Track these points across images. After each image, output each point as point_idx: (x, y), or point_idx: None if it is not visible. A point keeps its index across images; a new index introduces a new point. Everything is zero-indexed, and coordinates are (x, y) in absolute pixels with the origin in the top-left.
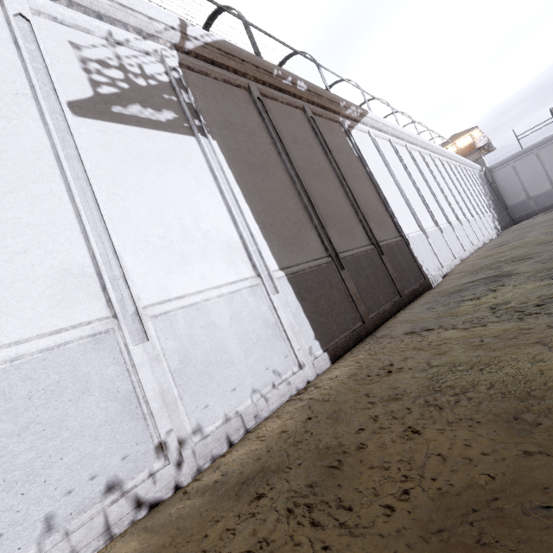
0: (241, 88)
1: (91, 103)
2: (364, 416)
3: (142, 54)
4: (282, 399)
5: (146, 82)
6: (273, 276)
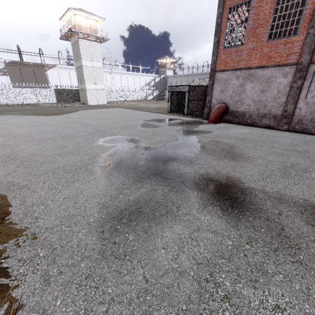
0: (16, 66)
1: None
2: None
3: None
4: None
5: None
6: None
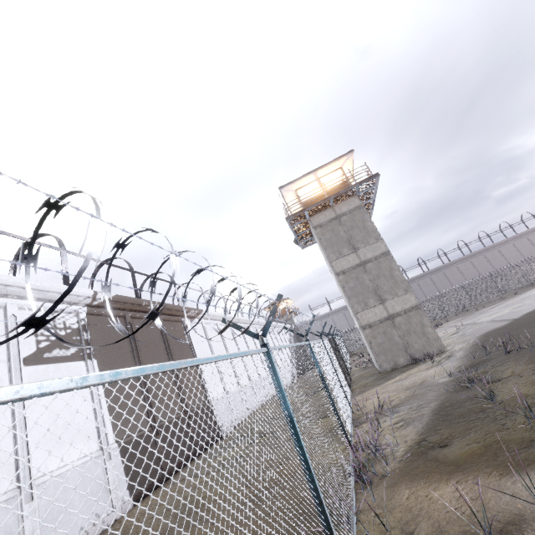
0: (120, 317)
1: (34, 355)
2: (136, 528)
3: (67, 314)
4: (97, 533)
5: (65, 332)
6: (110, 448)
